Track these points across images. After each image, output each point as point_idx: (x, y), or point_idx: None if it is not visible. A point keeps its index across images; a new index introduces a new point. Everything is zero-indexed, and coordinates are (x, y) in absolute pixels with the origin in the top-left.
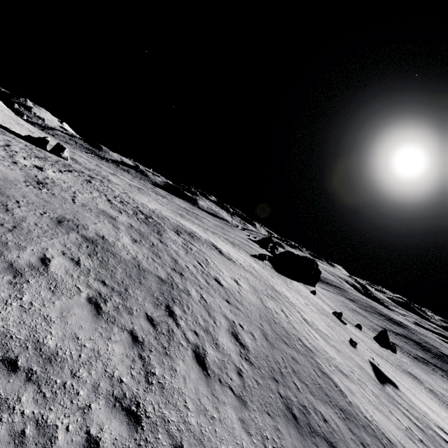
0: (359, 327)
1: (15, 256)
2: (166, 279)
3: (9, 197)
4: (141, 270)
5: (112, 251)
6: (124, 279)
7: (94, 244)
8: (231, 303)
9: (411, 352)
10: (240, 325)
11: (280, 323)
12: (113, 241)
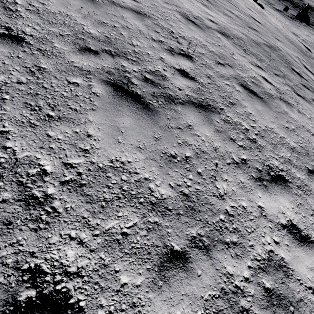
0: (286, 10)
1: (270, 91)
2: (267, 44)
3: (145, 14)
4: (259, 45)
5: (237, 37)
6: (271, 63)
7: (229, 37)
8: (278, 40)
9: (288, 13)
10: (298, 58)
11: (290, 40)
12: (217, 21)
